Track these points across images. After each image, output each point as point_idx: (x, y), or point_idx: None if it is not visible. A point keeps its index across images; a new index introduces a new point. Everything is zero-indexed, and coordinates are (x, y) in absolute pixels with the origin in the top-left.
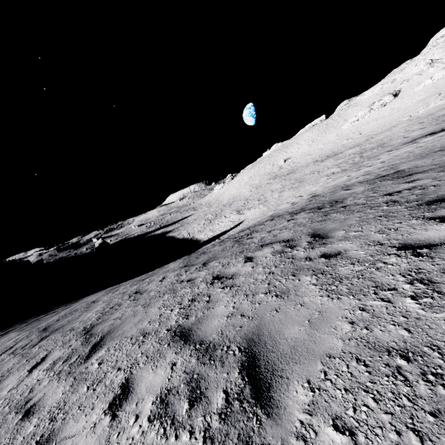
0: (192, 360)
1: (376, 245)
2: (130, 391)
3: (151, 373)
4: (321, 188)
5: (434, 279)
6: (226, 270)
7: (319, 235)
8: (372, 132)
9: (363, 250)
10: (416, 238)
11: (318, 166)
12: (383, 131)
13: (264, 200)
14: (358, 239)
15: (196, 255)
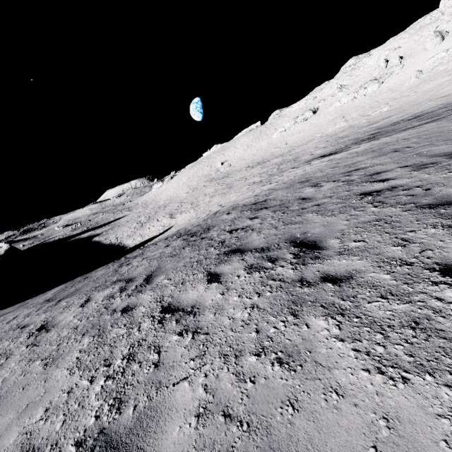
0: None
1: (158, 301)
2: None
3: None
4: (234, 200)
5: (137, 356)
6: (57, 317)
7: (150, 277)
8: (294, 144)
9: (147, 307)
10: (180, 299)
11: (248, 173)
12: (302, 144)
13: (196, 204)
14: (159, 290)
15: (77, 281)
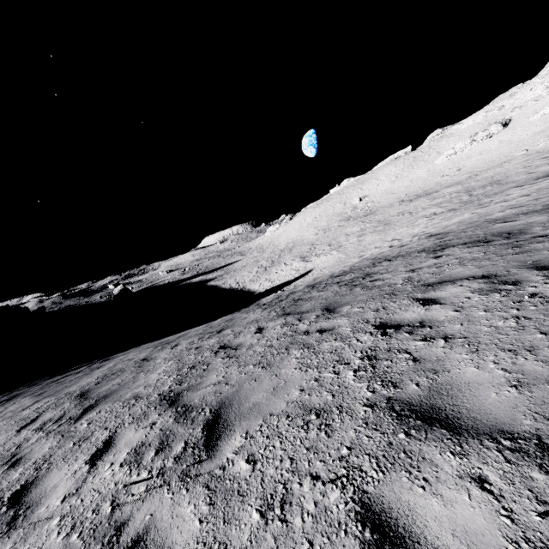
0: (534, 474)
1: None
2: (403, 536)
3: (427, 497)
4: (431, 228)
5: None
6: (394, 316)
7: None
8: (475, 168)
9: None
10: None
11: (408, 206)
12: (491, 168)
13: (338, 245)
14: None
15: (287, 302)
